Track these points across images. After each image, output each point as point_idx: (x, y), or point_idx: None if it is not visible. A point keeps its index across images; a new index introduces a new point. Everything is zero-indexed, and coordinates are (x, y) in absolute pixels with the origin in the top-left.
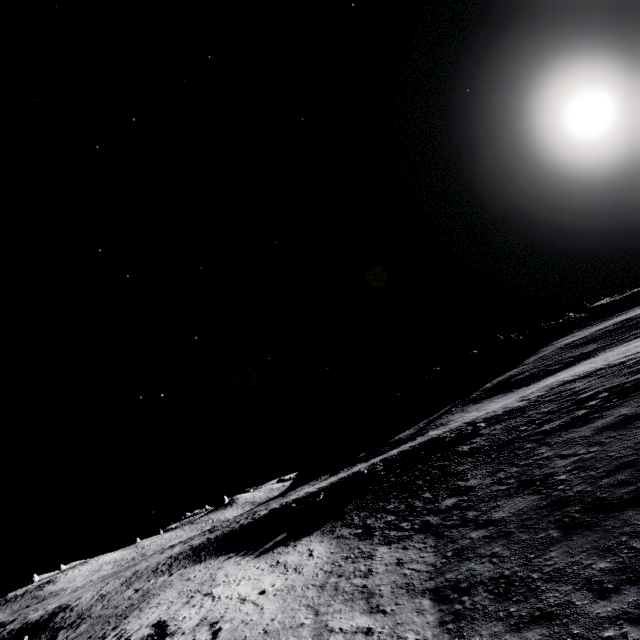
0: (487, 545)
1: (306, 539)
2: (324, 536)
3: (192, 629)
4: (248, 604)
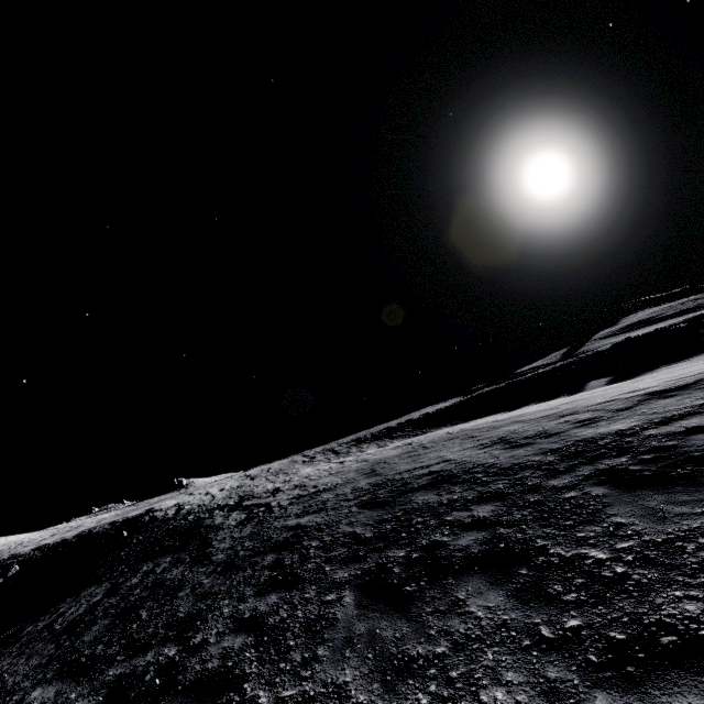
0: None
1: None
2: None
3: None
4: None
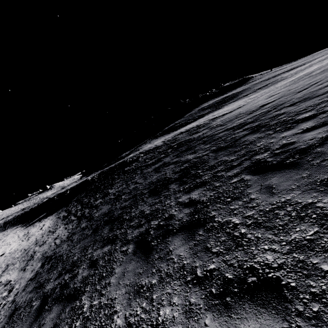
0: (78, 233)
1: (48, 218)
2: (55, 216)
3: None
4: None
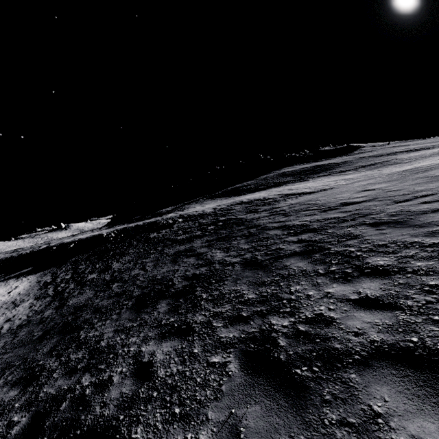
0: (30, 327)
1: (29, 277)
2: (37, 278)
3: None
4: None
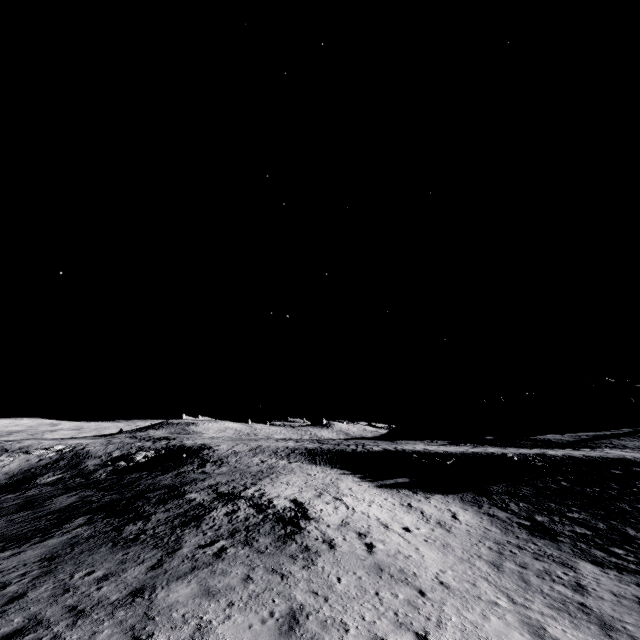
0: None
1: (440, 497)
2: (466, 504)
3: (337, 527)
4: (395, 534)
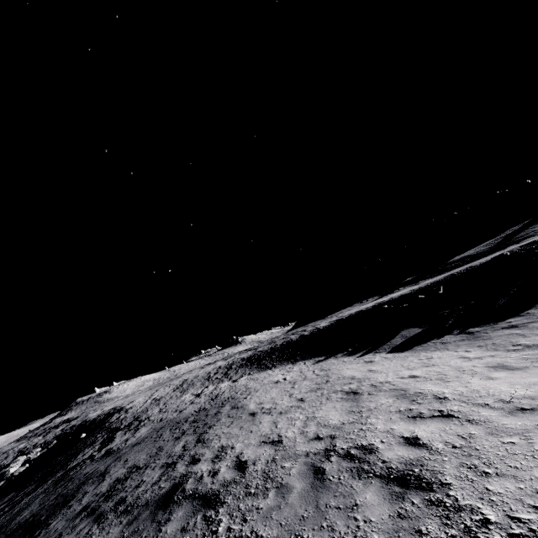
0: None
1: (528, 318)
2: None
3: None
4: None
